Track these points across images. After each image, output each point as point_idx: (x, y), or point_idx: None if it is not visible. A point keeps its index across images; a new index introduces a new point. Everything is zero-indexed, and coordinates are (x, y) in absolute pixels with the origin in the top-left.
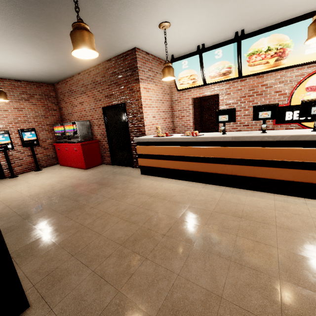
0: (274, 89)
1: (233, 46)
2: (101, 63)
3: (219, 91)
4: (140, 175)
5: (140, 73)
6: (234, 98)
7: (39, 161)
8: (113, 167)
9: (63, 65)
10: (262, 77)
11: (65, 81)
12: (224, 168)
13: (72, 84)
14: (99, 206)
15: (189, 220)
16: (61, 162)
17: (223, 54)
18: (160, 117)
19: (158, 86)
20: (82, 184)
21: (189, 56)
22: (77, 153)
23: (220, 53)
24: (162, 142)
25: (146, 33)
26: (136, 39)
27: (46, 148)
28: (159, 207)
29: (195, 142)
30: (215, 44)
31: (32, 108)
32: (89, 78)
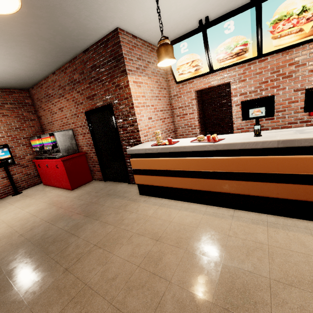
0: (308, 67)
1: (249, 13)
2: (78, 56)
3: (231, 78)
4: (138, 195)
5: (127, 63)
6: (251, 84)
7: (17, 183)
8: (105, 183)
9: (29, 62)
10: (291, 52)
11: (40, 84)
12: (264, 188)
13: (48, 87)
14: (78, 267)
15: (235, 311)
16: (44, 181)
17: (236, 26)
18: (158, 118)
19: (152, 79)
20: (62, 216)
21: (189, 35)
22: (60, 171)
23: (232, 25)
24: (165, 152)
25: (129, 0)
26: (115, 12)
27: (26, 166)
28: (172, 267)
29: (214, 151)
30: (223, 14)
31: (3, 120)
32: (65, 77)
